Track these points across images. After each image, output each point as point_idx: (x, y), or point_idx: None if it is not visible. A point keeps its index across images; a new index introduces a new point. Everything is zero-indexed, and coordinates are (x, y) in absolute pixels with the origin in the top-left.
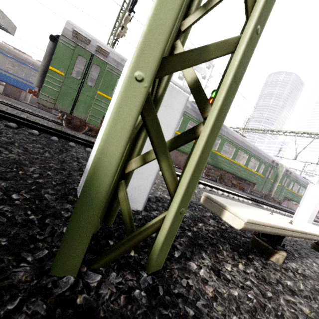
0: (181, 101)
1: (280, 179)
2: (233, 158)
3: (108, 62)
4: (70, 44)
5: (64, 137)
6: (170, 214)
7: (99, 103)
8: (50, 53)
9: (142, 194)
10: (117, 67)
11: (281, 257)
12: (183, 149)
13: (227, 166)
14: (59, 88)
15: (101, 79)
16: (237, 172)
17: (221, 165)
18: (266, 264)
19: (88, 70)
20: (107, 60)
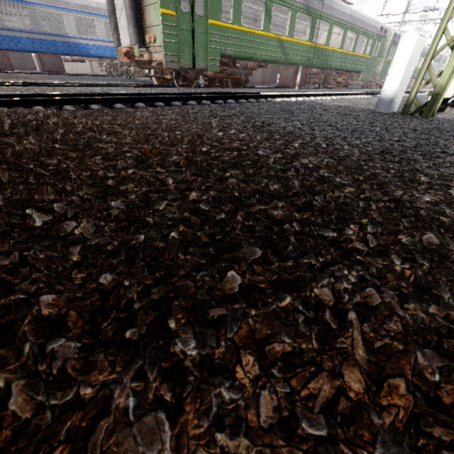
0: (423, 45)
1: (386, 52)
2: (341, 46)
3: None
4: None
5: (242, 97)
6: (442, 98)
7: (213, 38)
8: None
9: (399, 103)
10: None
11: (448, 109)
12: (293, 60)
13: (335, 62)
14: (176, 38)
15: None
16: (344, 65)
17: (329, 63)
18: (445, 113)
19: None
20: None
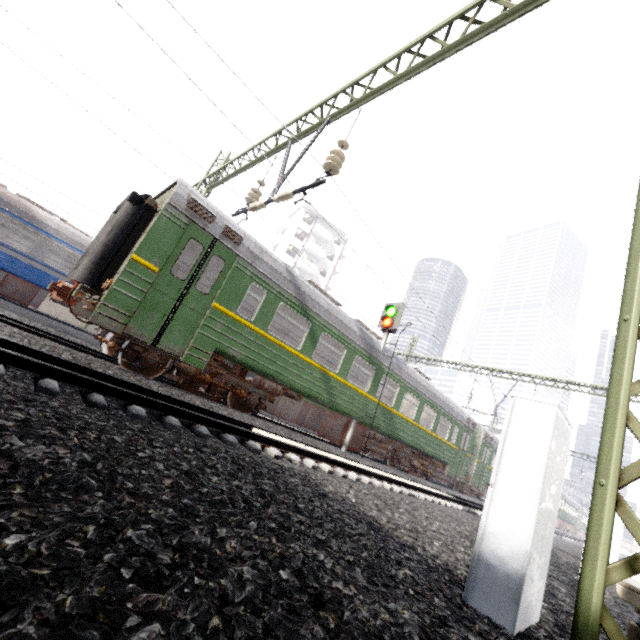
0: (568, 441)
1: (479, 450)
2: (416, 418)
3: (239, 254)
4: (180, 219)
5: (184, 415)
6: None
7: (212, 325)
8: (124, 222)
9: (541, 592)
10: (253, 263)
11: None
12: (343, 408)
13: (408, 435)
14: (141, 295)
15: (223, 281)
16: (421, 444)
17: (399, 433)
18: None
19: (203, 265)
20: (239, 250)
